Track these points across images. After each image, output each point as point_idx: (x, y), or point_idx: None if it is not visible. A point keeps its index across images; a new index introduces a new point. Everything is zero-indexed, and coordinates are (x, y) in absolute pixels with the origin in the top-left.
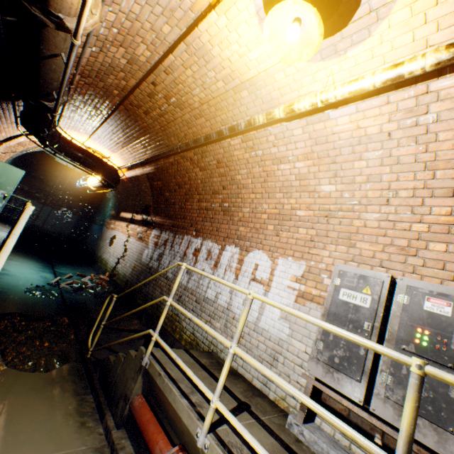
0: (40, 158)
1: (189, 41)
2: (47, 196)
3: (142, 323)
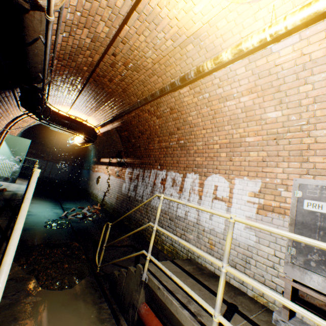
0: (39, 129)
1: (140, 9)
2: (48, 154)
3: (131, 239)
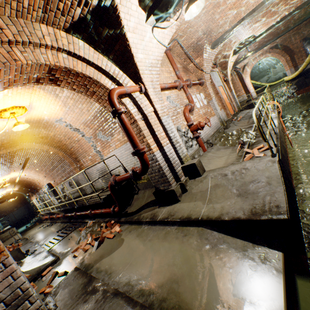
0: None
1: None
2: (5, 212)
3: None
